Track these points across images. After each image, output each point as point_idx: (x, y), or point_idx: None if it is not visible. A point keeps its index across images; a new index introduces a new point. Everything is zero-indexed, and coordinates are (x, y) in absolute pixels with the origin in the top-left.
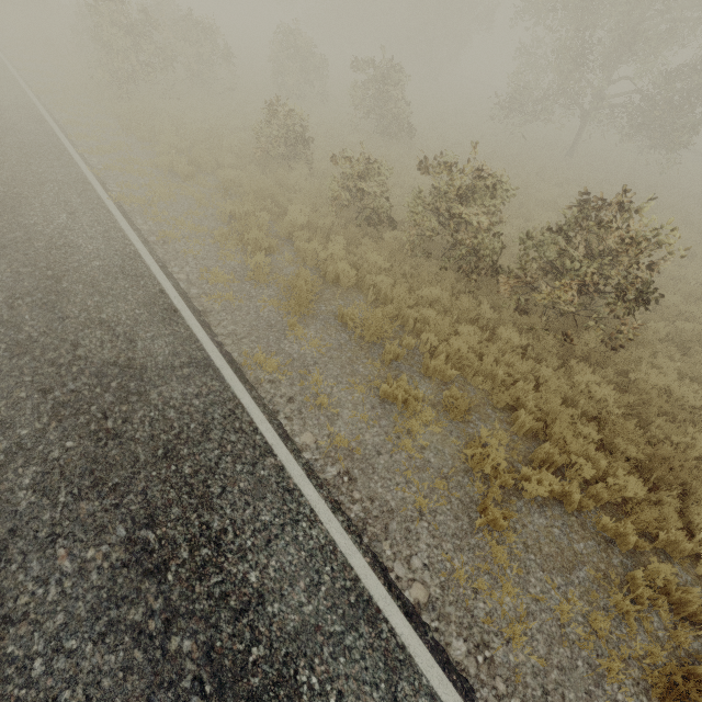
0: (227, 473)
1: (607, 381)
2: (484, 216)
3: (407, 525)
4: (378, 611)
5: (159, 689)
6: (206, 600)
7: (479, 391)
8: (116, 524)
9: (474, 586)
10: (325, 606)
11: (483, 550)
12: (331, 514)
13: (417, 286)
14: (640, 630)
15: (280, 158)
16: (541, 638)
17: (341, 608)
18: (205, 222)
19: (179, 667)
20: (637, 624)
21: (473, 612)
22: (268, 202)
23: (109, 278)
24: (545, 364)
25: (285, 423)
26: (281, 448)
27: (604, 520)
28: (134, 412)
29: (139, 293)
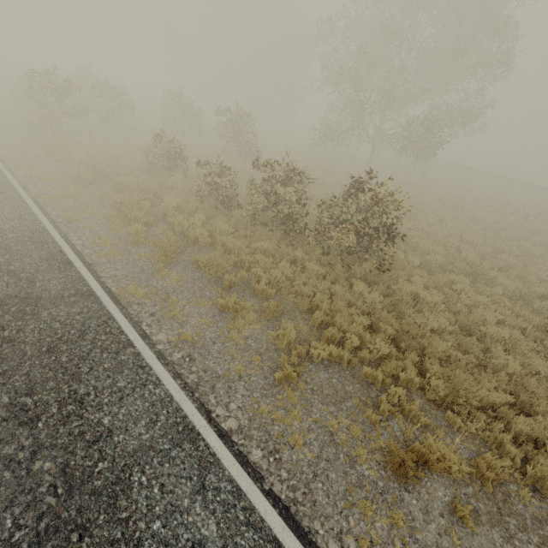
0: (95, 359)
1: (380, 292)
2: (291, 194)
3: (229, 384)
4: (199, 434)
5: (21, 494)
6: (67, 437)
7: (292, 303)
8: (2, 395)
9: (272, 416)
10: (159, 434)
11: (282, 395)
12: (172, 380)
13: (254, 242)
14: (384, 433)
15: (164, 170)
16: (316, 444)
17: (171, 434)
18: (102, 209)
19: (39, 479)
20: (383, 430)
21: (270, 432)
22: (150, 195)
23: (19, 244)
24: (339, 285)
25: (146, 328)
26: (140, 342)
27: (364, 369)
28: (27, 326)
29: (43, 253)
